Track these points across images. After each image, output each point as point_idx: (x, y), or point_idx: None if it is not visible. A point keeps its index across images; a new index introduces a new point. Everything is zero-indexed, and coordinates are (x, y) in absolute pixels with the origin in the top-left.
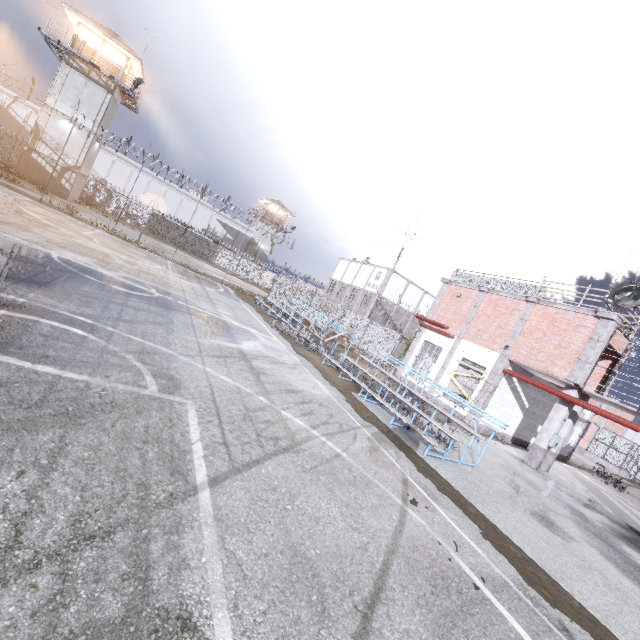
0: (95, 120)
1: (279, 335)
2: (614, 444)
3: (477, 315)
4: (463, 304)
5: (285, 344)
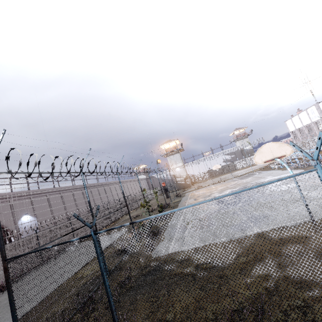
0: (181, 162)
1: (294, 170)
2: None
3: None
4: None
5: (299, 170)
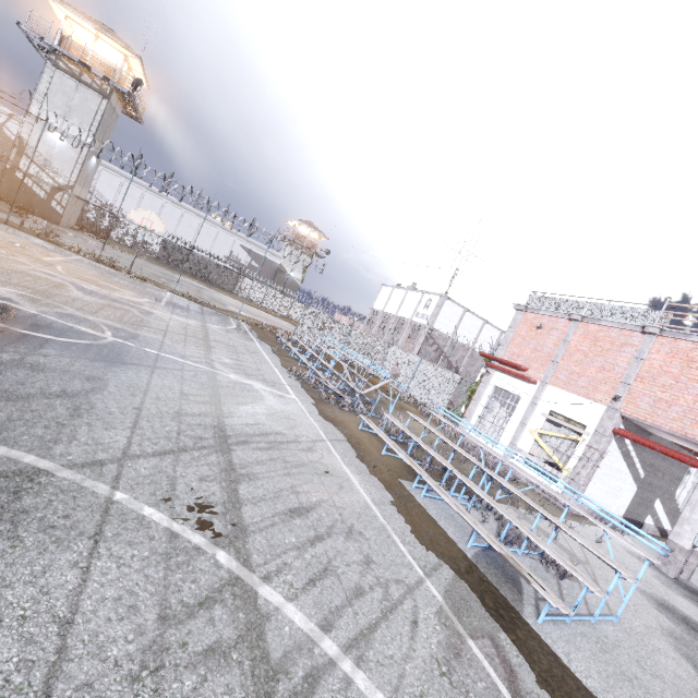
0: (89, 131)
1: (299, 388)
2: None
3: (568, 352)
4: (546, 338)
5: (305, 403)
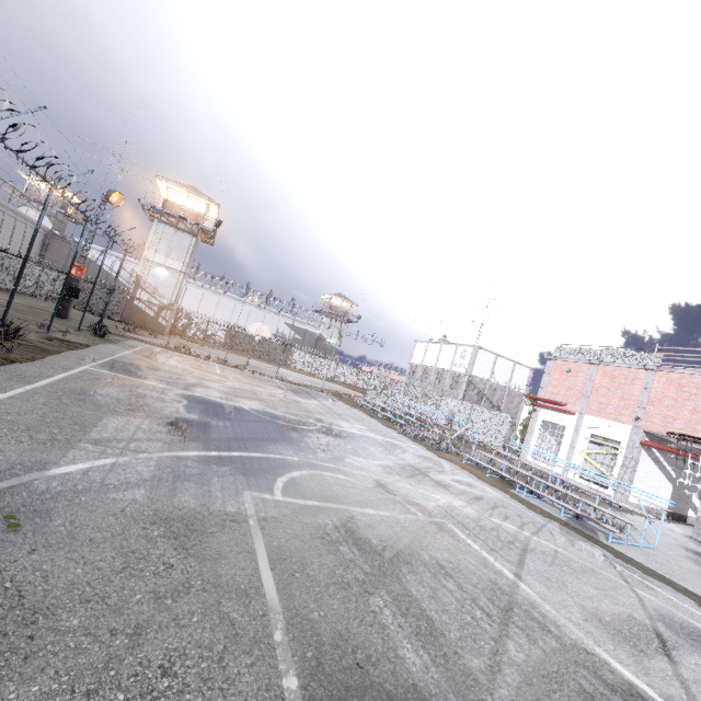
0: (184, 262)
1: (410, 440)
2: None
3: (594, 388)
4: (576, 379)
5: (424, 449)
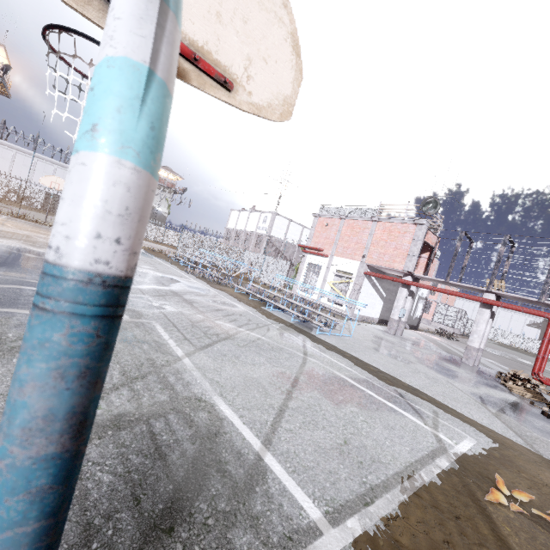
0: None
1: (196, 278)
2: (448, 312)
3: (341, 237)
4: (331, 230)
5: (203, 283)
